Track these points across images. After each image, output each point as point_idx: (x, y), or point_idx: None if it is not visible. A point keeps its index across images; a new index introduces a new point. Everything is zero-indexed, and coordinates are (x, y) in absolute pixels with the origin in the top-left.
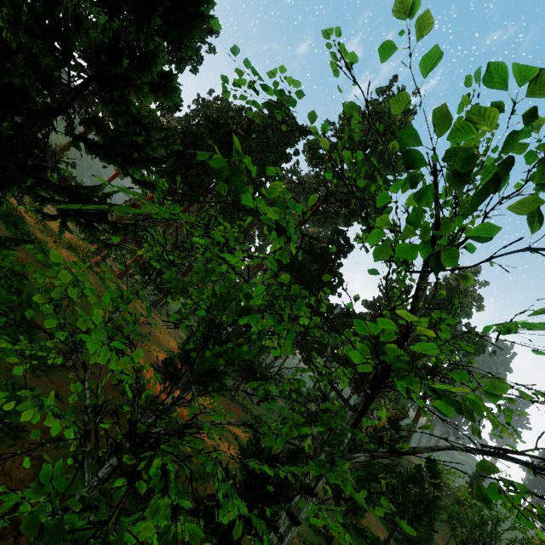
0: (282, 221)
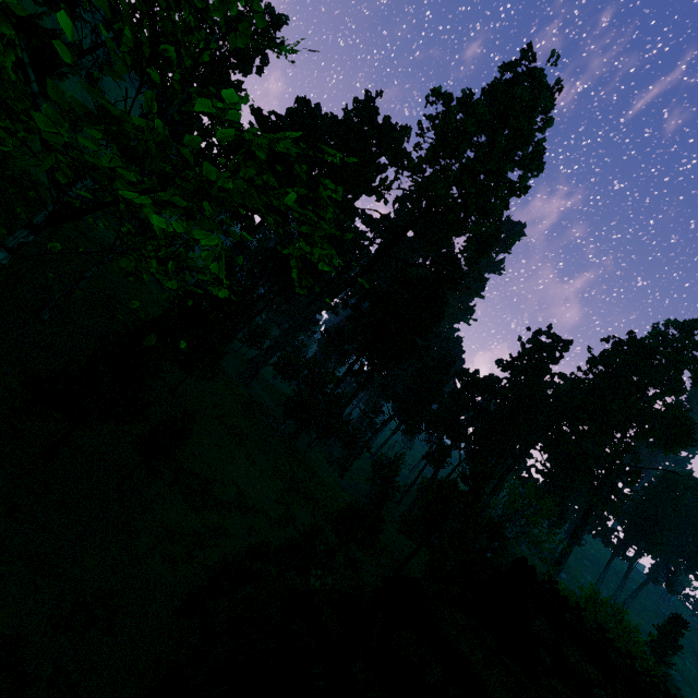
0: None
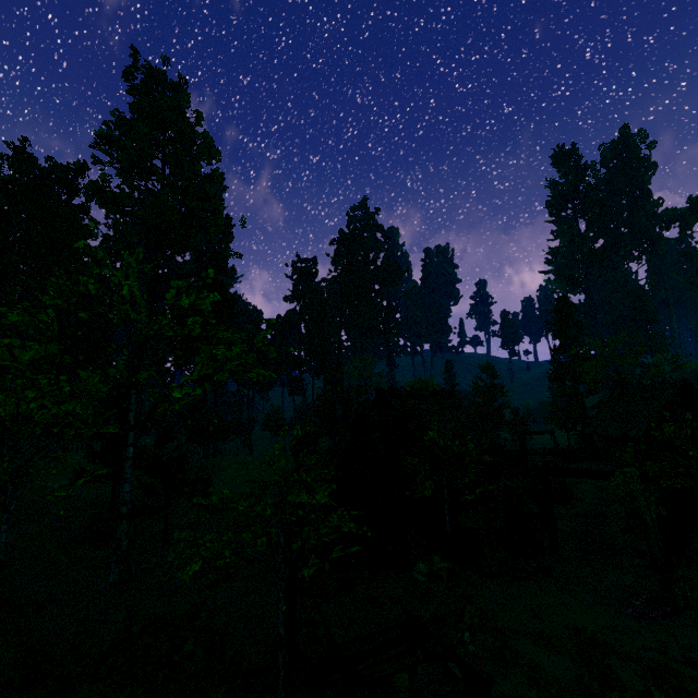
0: (7, 361)
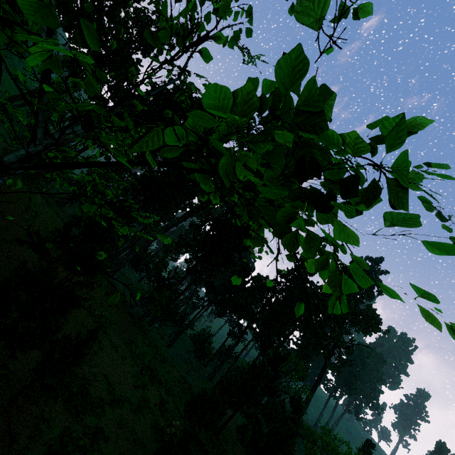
0: None
